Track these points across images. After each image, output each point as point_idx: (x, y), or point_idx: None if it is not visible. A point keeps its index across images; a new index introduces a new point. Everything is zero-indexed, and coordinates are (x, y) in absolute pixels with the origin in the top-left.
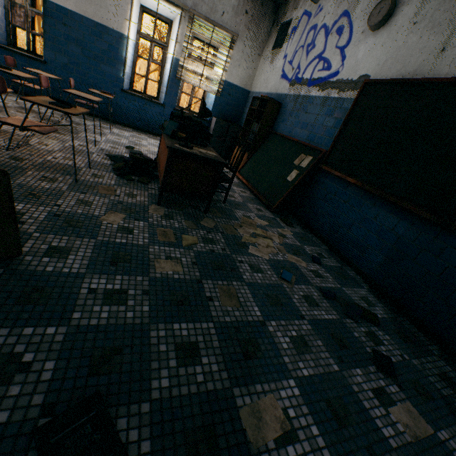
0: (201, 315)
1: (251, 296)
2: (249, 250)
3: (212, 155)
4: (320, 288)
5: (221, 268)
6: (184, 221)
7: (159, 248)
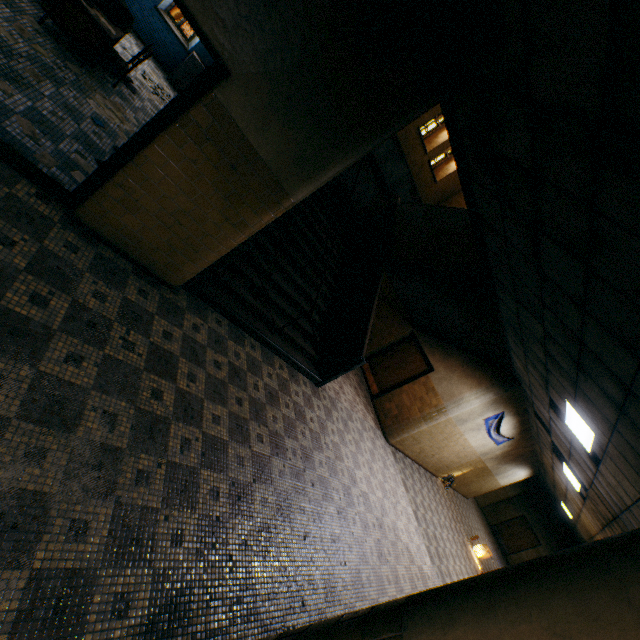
0: (4, 56)
1: (53, 93)
2: (88, 100)
3: (108, 29)
4: (117, 146)
5: (48, 74)
6: (51, 47)
7: (9, 27)
